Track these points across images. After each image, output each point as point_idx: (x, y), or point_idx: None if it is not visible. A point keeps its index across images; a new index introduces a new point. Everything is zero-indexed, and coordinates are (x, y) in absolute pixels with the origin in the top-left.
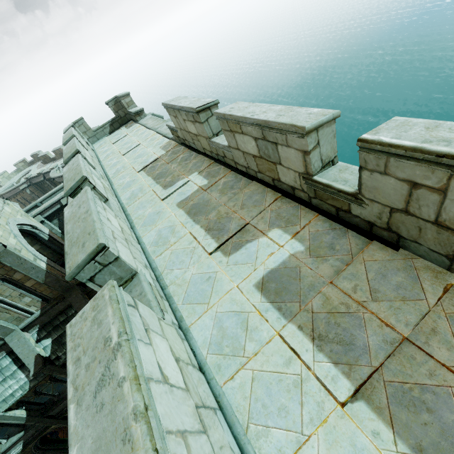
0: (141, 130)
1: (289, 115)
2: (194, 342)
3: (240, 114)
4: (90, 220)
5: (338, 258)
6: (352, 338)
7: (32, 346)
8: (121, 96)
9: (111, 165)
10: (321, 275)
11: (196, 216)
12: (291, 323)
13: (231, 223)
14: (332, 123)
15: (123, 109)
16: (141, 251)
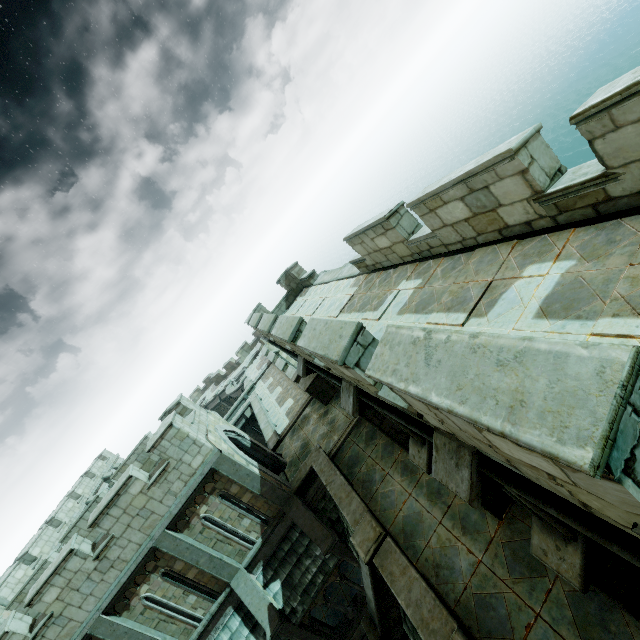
0: (320, 289)
1: (488, 155)
2: None
3: (435, 187)
4: (334, 323)
5: (624, 245)
6: None
7: (261, 591)
8: (290, 268)
9: None
10: (613, 268)
11: (426, 308)
12: (600, 318)
13: (471, 290)
14: (537, 136)
15: (293, 281)
16: None
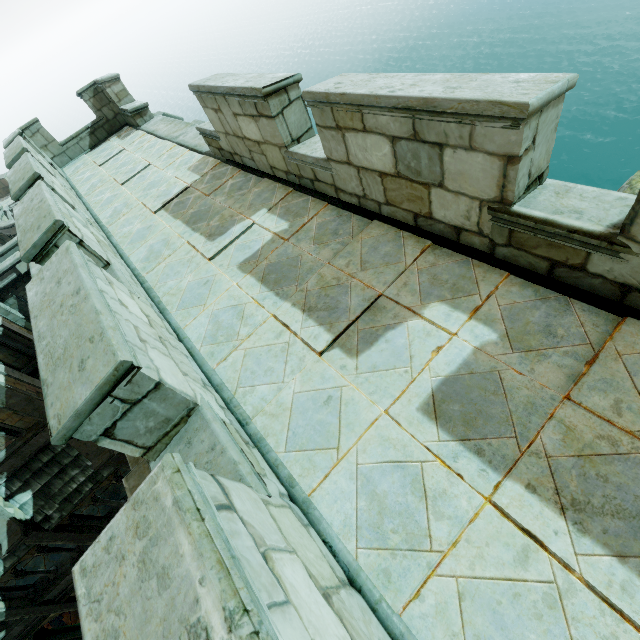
0: (148, 142)
1: (473, 86)
2: (327, 526)
3: (363, 91)
4: (87, 309)
5: (566, 352)
6: (639, 505)
7: None
8: (105, 80)
9: (103, 202)
10: (544, 384)
11: (280, 285)
12: (510, 479)
13: (349, 295)
14: (560, 100)
15: (109, 105)
16: (188, 355)
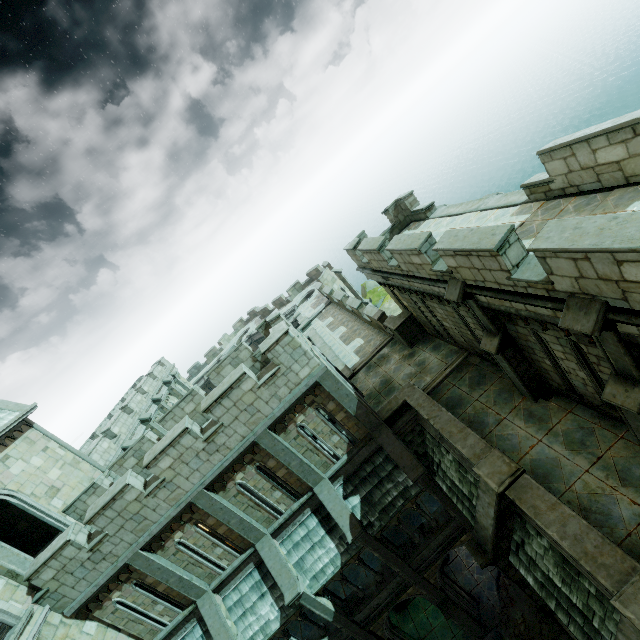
0: (445, 221)
1: None
2: None
3: None
4: None
5: None
6: None
7: (344, 501)
8: (404, 196)
9: None
10: None
11: None
12: None
13: None
14: None
15: (402, 213)
16: None
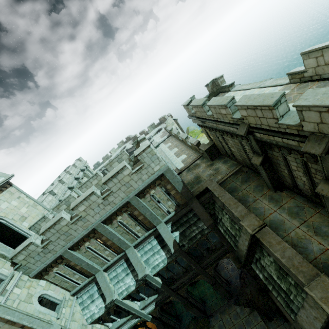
0: (239, 93)
1: None
2: None
3: None
4: None
5: None
6: None
7: (171, 234)
8: (218, 77)
9: None
10: None
11: None
12: None
13: None
14: None
15: (215, 87)
16: None
